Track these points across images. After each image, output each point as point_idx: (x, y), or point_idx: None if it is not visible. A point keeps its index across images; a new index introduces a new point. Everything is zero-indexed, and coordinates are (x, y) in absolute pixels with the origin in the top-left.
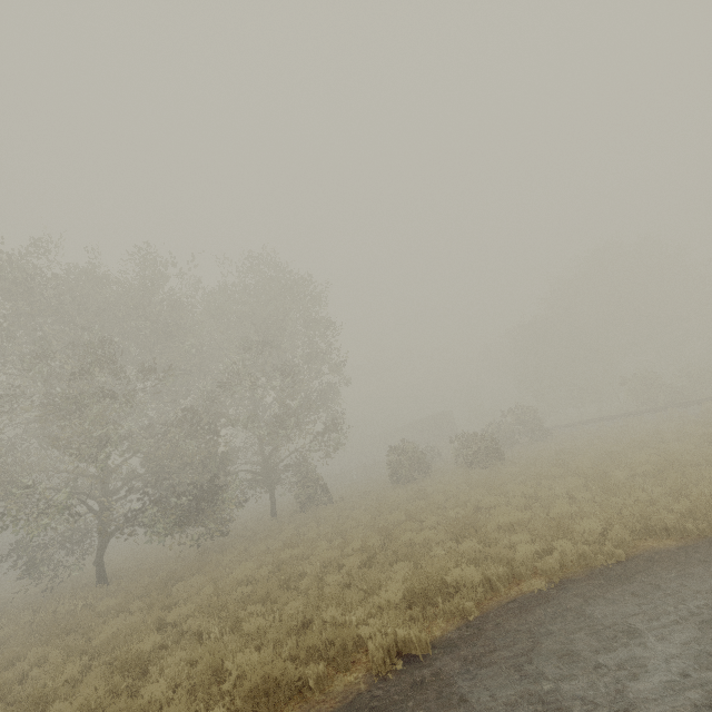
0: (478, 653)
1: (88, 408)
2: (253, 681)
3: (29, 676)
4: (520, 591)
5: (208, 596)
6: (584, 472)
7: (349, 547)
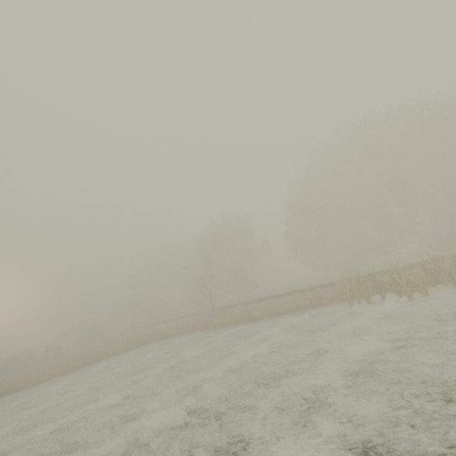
0: None
1: None
2: None
3: None
4: None
5: None
6: (38, 370)
7: None
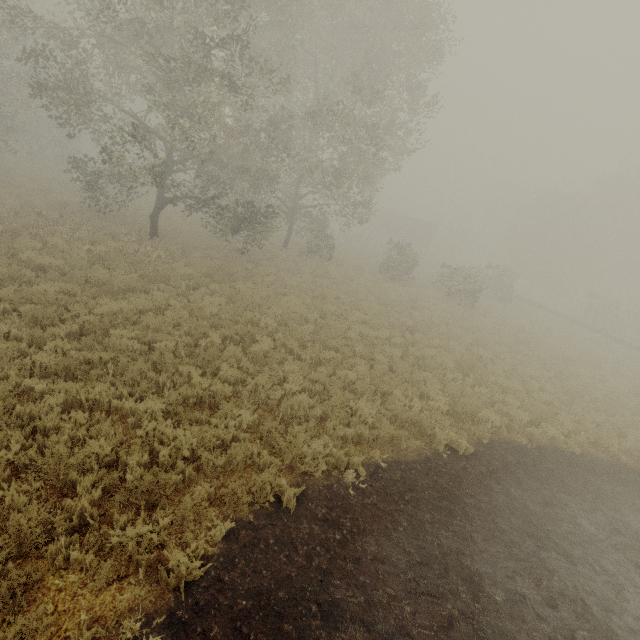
0: (495, 469)
1: (200, 78)
2: (381, 429)
3: (165, 314)
4: (511, 438)
5: (279, 315)
6: (550, 366)
7: (383, 334)
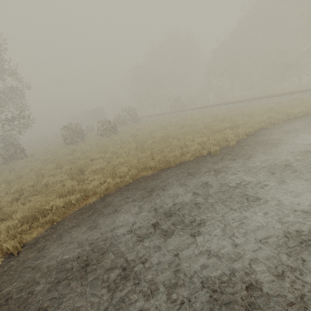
0: (47, 244)
1: None
2: None
3: None
4: (86, 203)
5: None
6: (139, 140)
7: (12, 189)
